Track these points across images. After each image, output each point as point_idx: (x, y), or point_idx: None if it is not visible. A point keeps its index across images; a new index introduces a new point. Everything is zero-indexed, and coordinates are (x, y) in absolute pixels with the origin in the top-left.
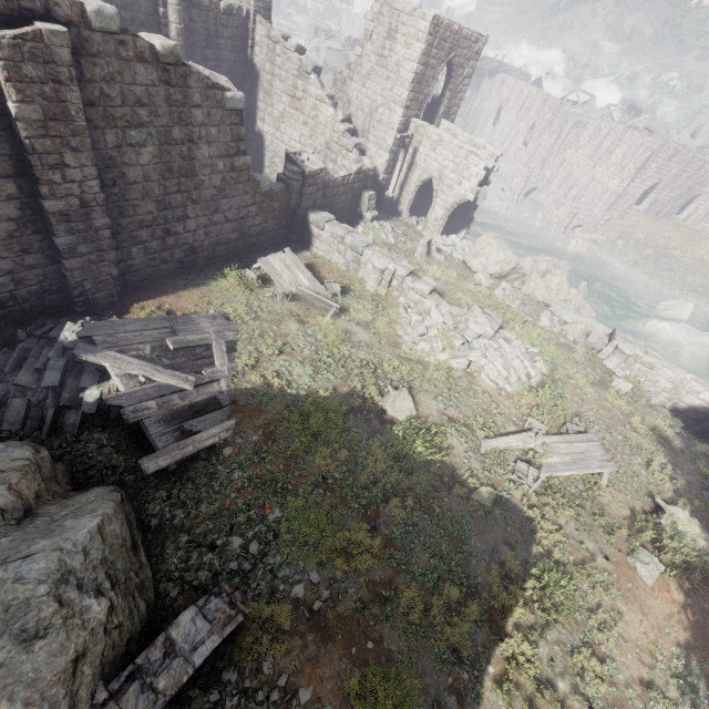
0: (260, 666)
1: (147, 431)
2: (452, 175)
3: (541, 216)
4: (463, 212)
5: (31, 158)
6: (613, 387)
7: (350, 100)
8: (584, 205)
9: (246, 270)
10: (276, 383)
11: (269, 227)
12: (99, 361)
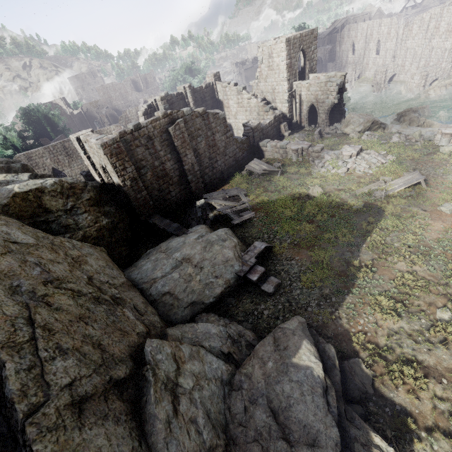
0: (282, 255)
1: (230, 216)
2: (322, 97)
3: (403, 88)
4: (338, 110)
5: (180, 156)
6: (439, 152)
7: (262, 91)
8: (432, 67)
9: (242, 172)
10: (265, 199)
11: (245, 155)
12: (211, 202)
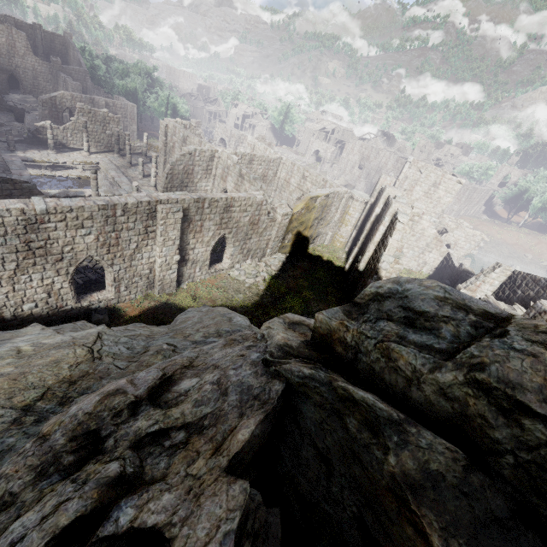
0: None
1: None
2: (463, 243)
3: None
4: None
5: None
6: None
7: None
8: None
9: None
10: None
11: None
12: None
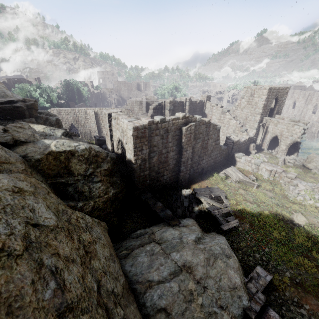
0: (284, 293)
1: (218, 219)
2: (287, 133)
3: None
4: (294, 145)
5: (182, 150)
6: None
7: (236, 115)
8: None
9: (219, 174)
10: (246, 209)
11: (221, 160)
12: (201, 198)
